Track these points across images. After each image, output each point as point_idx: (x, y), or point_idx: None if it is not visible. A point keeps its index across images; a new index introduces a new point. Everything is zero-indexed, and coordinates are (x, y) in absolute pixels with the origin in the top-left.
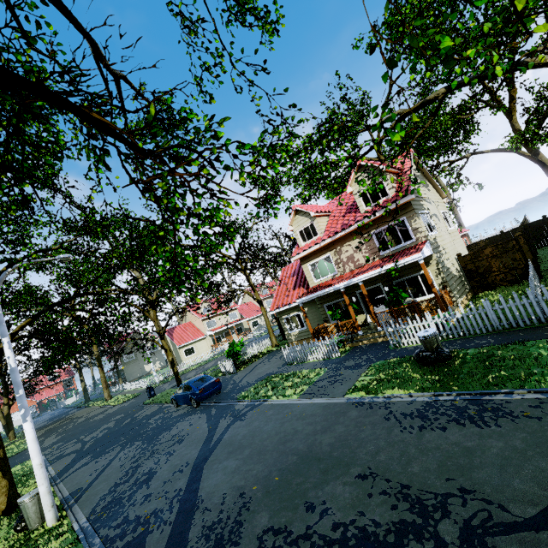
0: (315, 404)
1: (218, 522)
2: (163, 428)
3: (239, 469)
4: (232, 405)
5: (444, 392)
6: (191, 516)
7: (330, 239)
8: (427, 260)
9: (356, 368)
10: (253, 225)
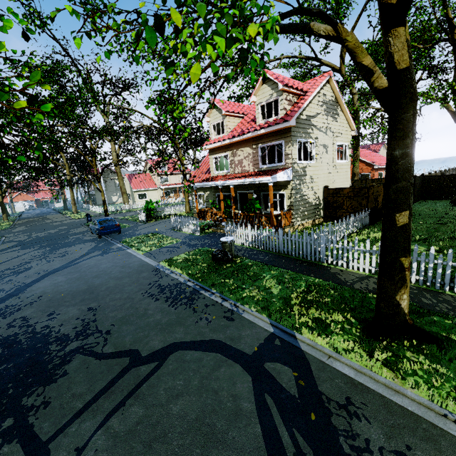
0: (142, 261)
1: (13, 306)
2: (69, 245)
3: (58, 283)
4: (114, 244)
5: (193, 280)
6: (9, 298)
7: (229, 140)
8: (286, 184)
9: (190, 247)
10: (194, 105)
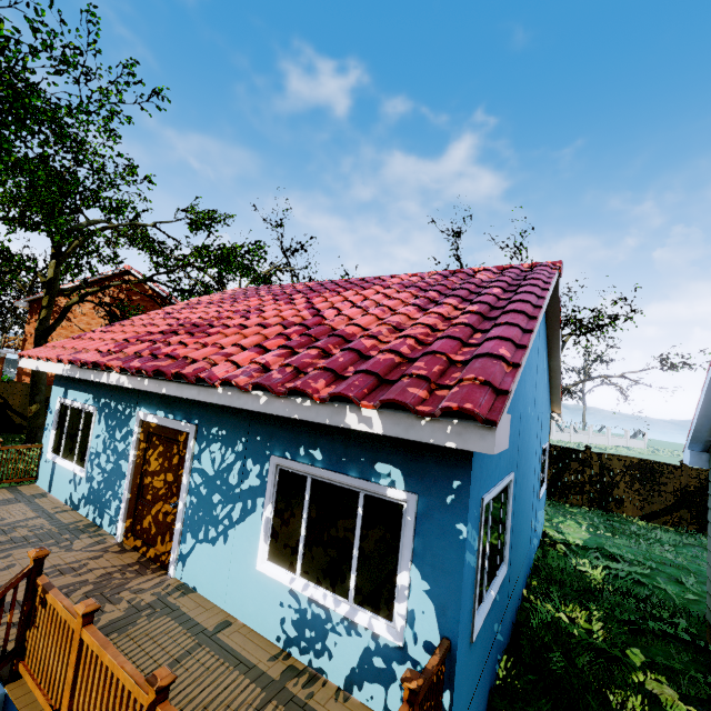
0: None
1: None
2: None
3: None
4: None
5: None
6: None
7: None
8: None
9: None
10: None
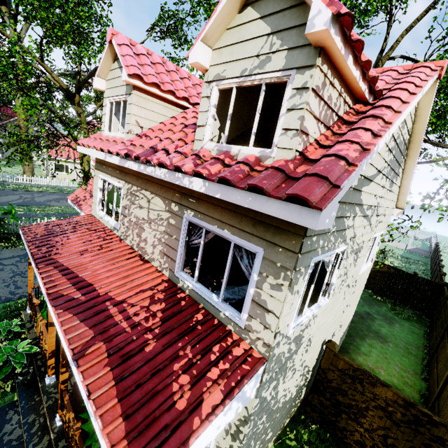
0: None
1: None
2: None
3: None
4: None
5: None
6: None
7: (119, 160)
8: None
9: None
10: None
